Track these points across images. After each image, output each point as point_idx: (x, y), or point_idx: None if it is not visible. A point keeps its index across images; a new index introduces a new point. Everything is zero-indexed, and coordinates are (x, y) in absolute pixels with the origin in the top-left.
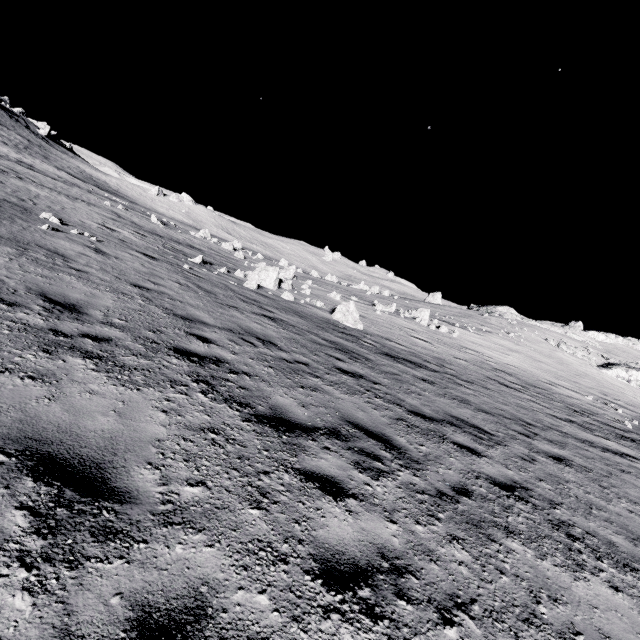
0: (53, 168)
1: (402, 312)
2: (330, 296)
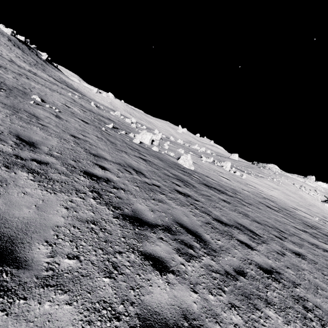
0: (46, 75)
1: (216, 162)
2: (178, 150)
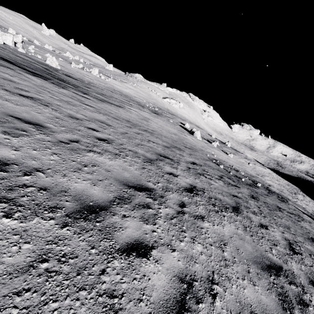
0: None
1: (86, 69)
2: (46, 56)
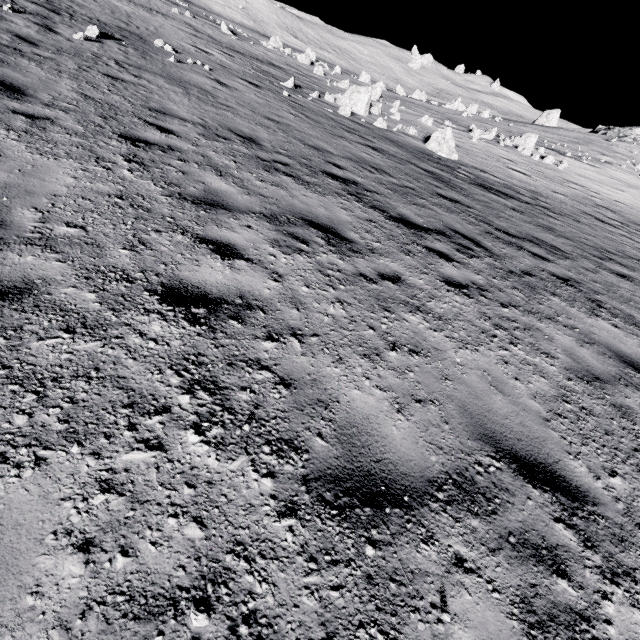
0: None
1: (502, 139)
2: (421, 121)
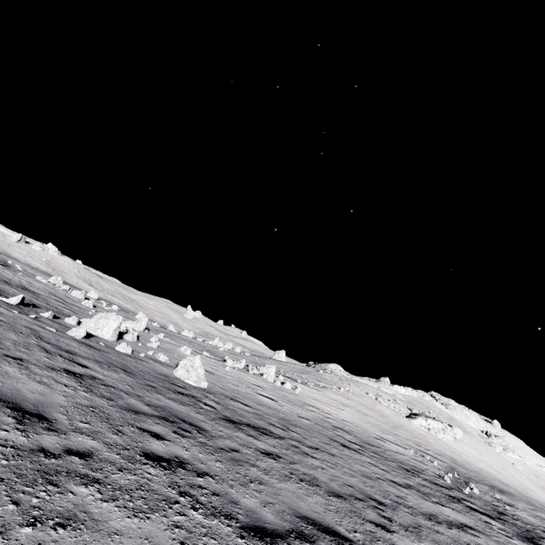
0: None
1: (251, 368)
2: (180, 350)
